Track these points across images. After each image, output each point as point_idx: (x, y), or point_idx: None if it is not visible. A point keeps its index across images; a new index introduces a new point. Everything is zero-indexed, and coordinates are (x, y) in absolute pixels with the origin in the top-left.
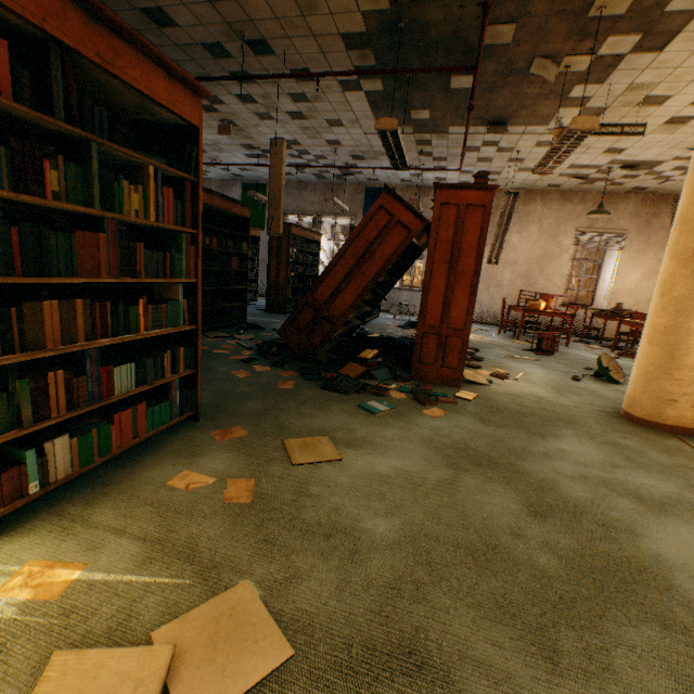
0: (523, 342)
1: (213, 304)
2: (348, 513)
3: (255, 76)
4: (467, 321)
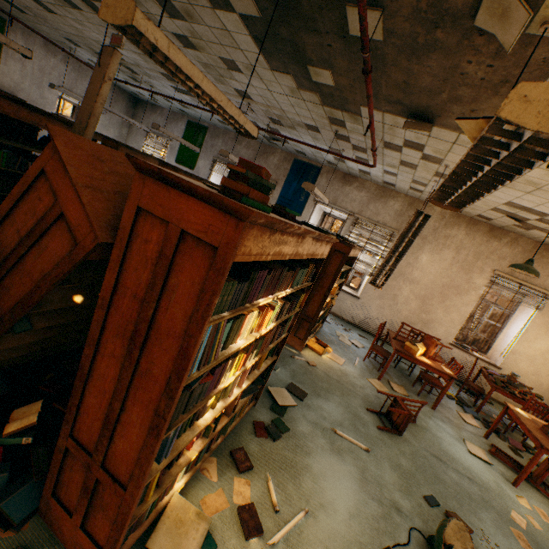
0: (383, 385)
1: None
2: None
3: None
4: (135, 477)
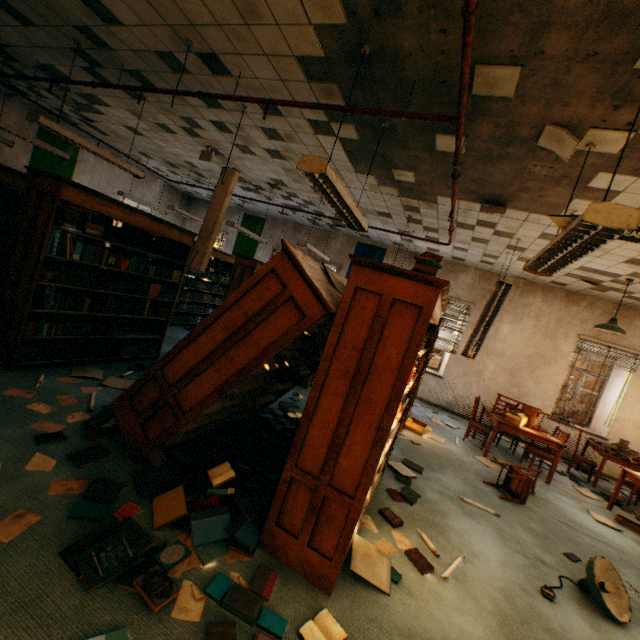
0: (490, 462)
1: (105, 332)
2: None
3: (204, 94)
4: (362, 485)
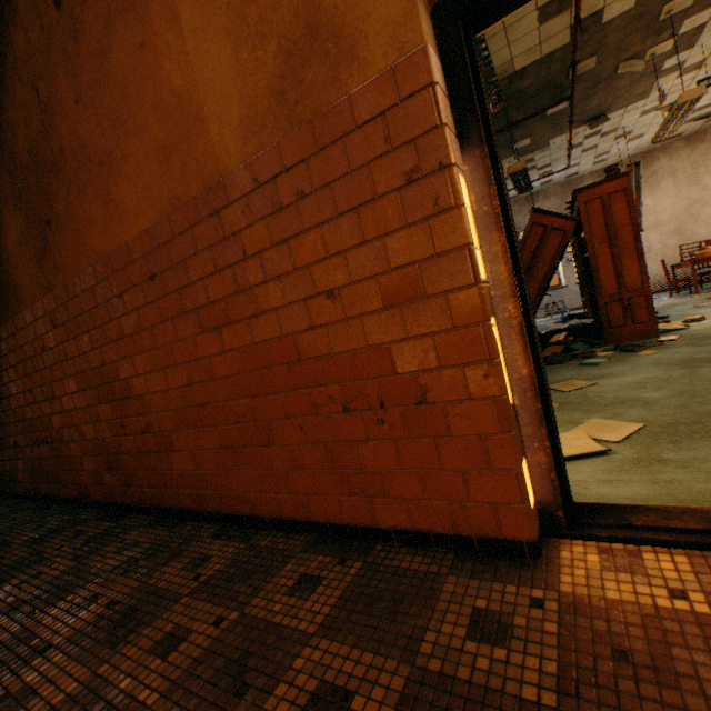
0: (704, 293)
1: None
2: (626, 396)
3: None
4: (643, 280)
